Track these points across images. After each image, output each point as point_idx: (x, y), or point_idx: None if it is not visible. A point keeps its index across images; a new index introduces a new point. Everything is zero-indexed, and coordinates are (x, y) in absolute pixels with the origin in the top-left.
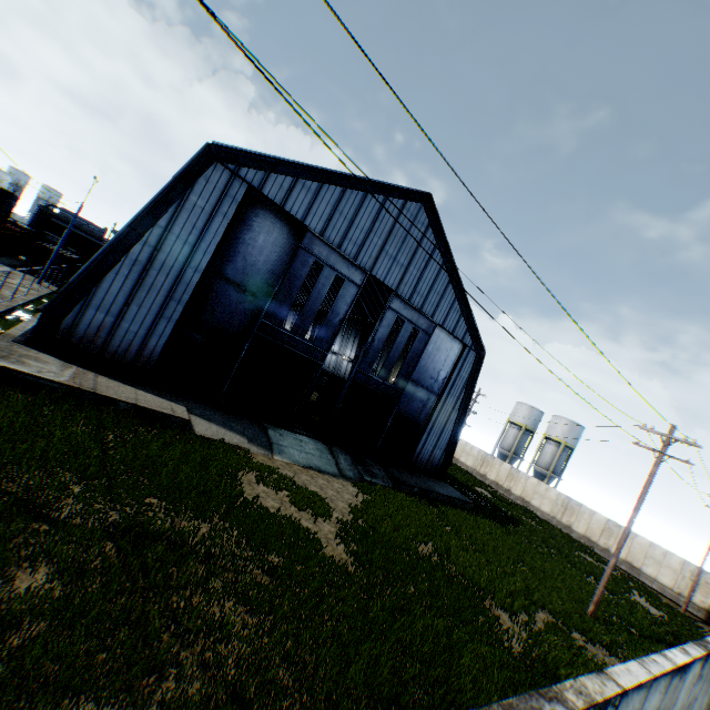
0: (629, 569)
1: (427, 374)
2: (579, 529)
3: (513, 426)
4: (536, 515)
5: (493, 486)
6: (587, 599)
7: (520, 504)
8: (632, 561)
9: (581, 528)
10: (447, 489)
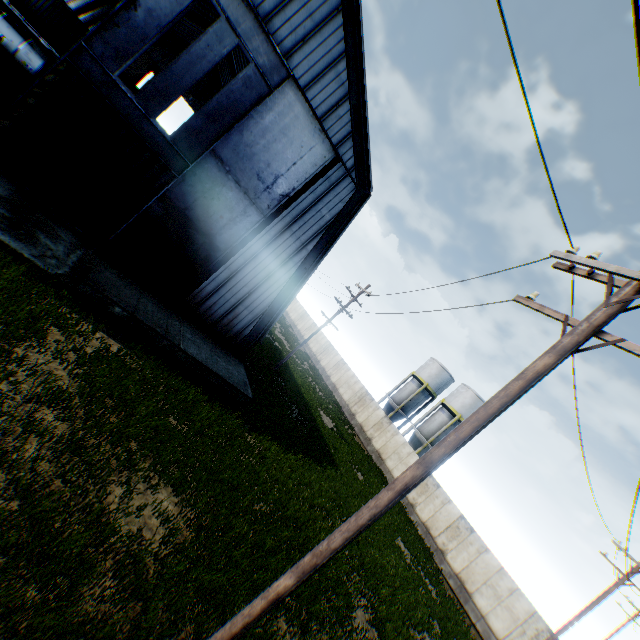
0: (458, 589)
1: (252, 165)
2: (423, 514)
3: (414, 381)
4: (381, 476)
5: (356, 429)
6: (248, 637)
7: (374, 459)
8: (467, 581)
9: (426, 514)
10: (221, 362)
